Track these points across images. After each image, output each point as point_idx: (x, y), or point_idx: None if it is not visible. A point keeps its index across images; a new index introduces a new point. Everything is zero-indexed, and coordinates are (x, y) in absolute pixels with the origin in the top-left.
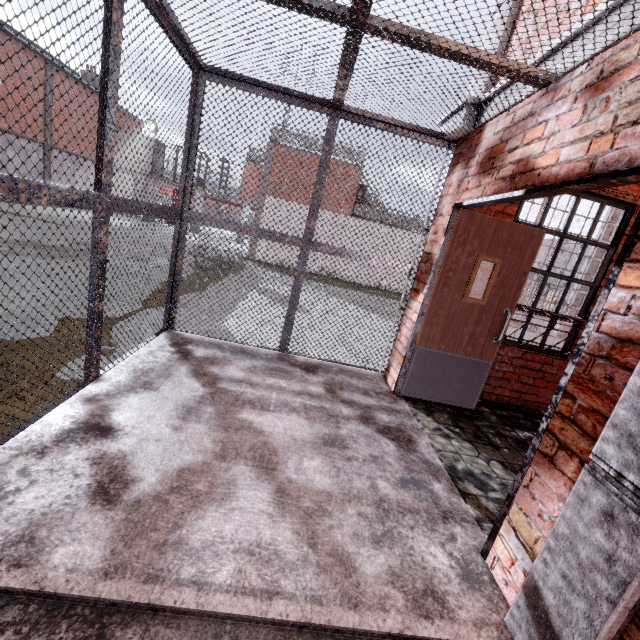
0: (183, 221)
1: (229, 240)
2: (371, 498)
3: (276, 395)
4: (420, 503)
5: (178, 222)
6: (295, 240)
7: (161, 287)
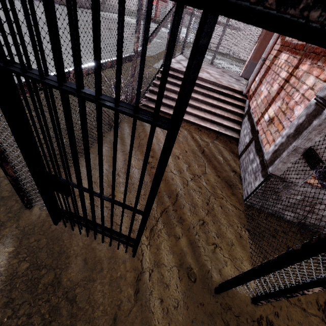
0: (192, 17)
1: (182, 33)
2: (227, 80)
3: (210, 69)
4: (236, 84)
5: (191, 17)
6: (223, 24)
7: (164, 50)
